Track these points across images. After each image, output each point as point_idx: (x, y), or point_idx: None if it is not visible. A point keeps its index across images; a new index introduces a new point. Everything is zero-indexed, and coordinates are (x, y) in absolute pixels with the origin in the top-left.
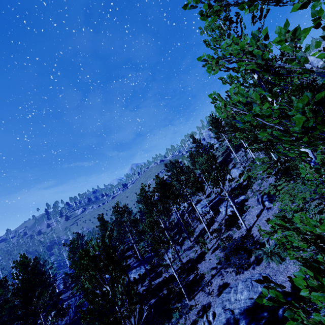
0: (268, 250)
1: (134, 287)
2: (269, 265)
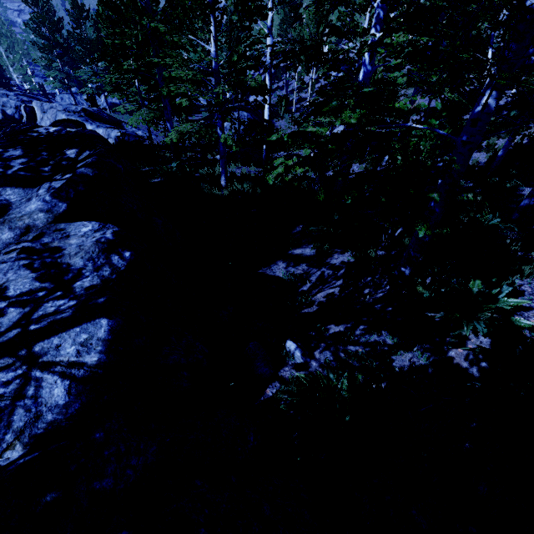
0: None
1: None
2: None
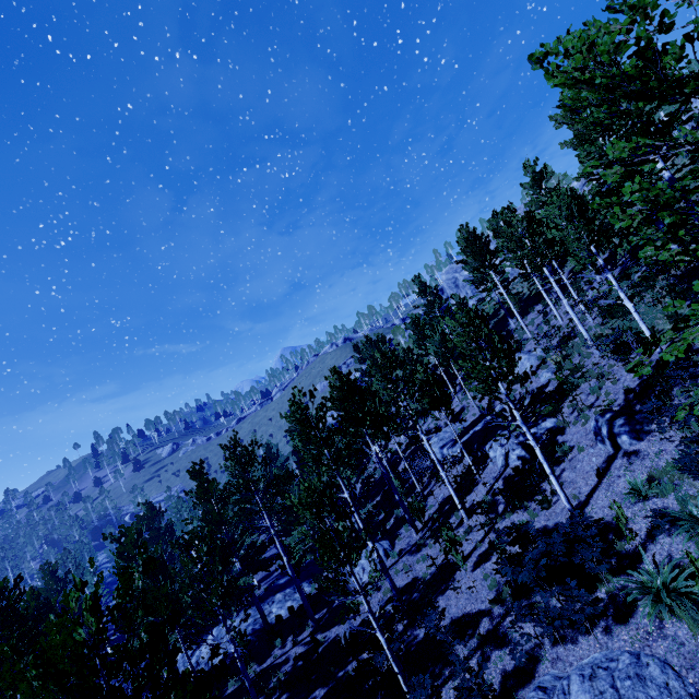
0: (656, 581)
1: (276, 643)
2: (662, 630)
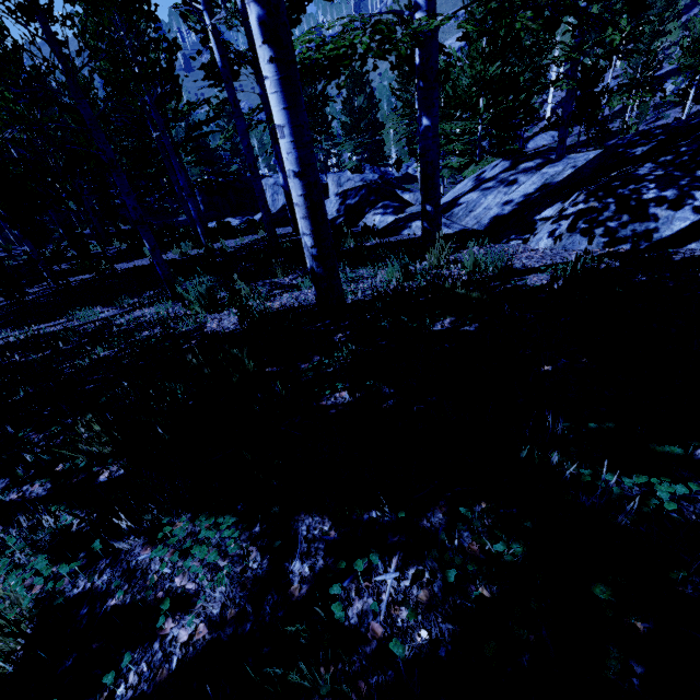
0: None
1: None
2: None
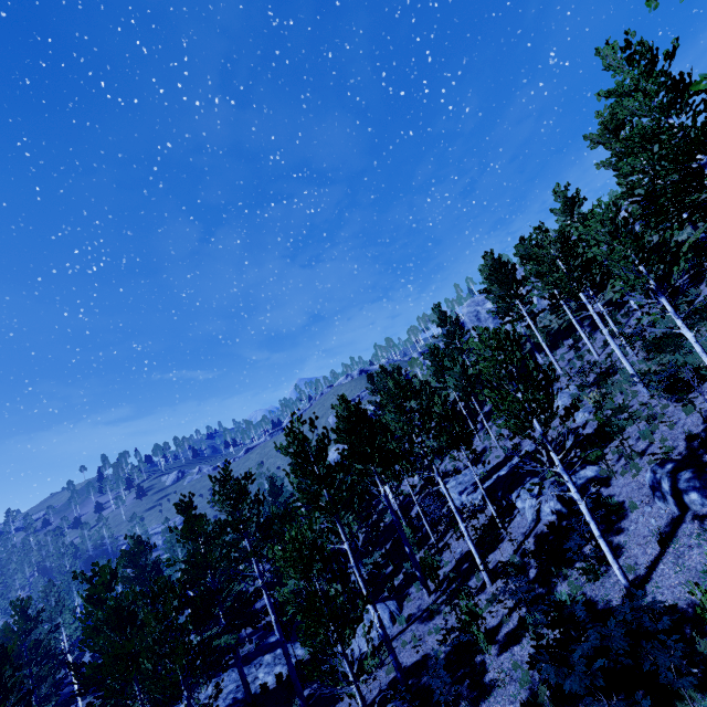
0: None
1: None
2: None
